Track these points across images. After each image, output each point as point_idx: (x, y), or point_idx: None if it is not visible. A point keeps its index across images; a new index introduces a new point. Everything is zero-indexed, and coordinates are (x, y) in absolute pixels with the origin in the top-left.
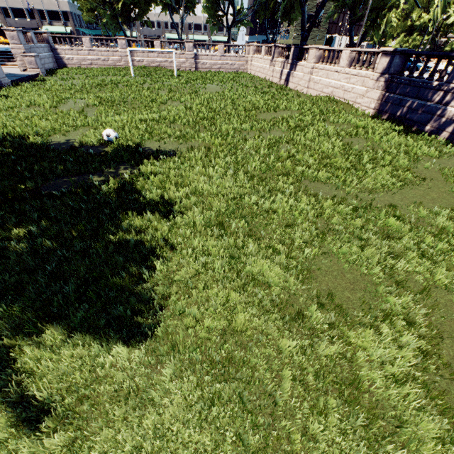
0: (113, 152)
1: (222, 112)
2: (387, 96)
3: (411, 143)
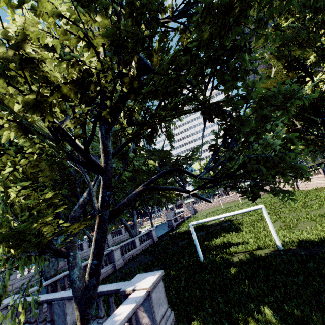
0: (224, 221)
1: None
2: None
3: None
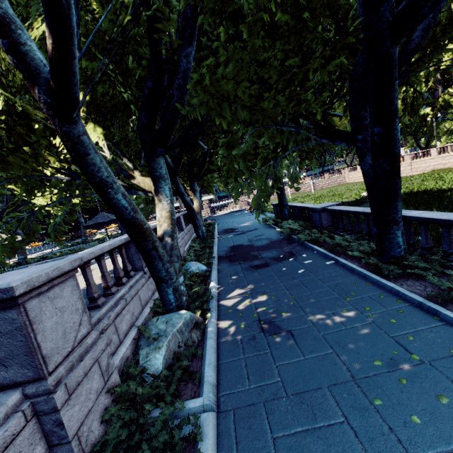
0: None
1: None
2: None
3: None
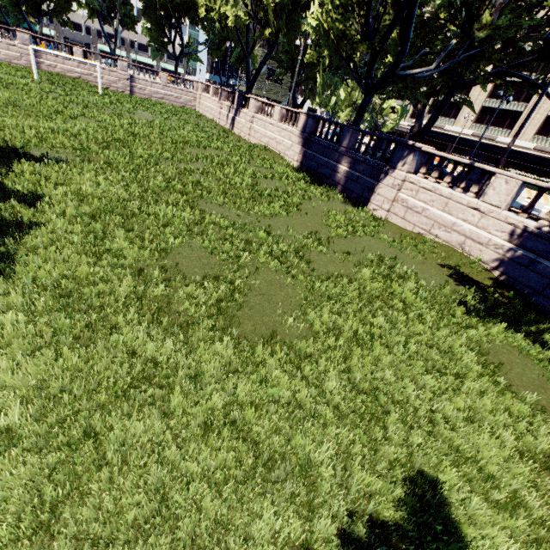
0: None
1: (145, 139)
2: (305, 152)
3: (311, 189)
